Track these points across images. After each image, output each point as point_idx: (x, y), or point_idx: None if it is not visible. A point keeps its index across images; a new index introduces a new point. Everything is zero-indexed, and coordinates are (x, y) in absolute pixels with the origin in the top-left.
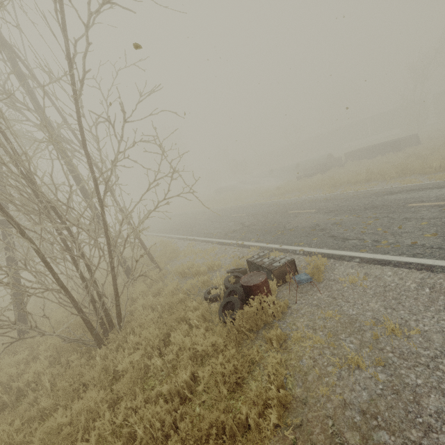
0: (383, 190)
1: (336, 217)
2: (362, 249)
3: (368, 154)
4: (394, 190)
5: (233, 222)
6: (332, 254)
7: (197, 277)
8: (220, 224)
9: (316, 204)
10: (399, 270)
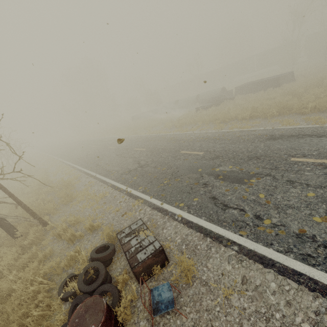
0: (265, 132)
1: (220, 167)
2: (242, 231)
3: (253, 88)
4: (275, 133)
5: (132, 159)
6: (209, 230)
7: (71, 243)
8: (121, 159)
9: (205, 143)
10: (285, 281)
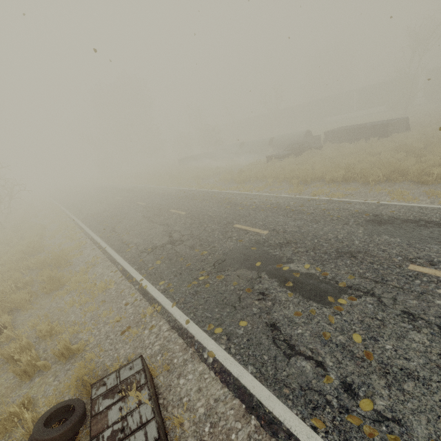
0: (366, 207)
1: (290, 265)
2: (317, 418)
3: (350, 135)
4: (382, 212)
5: (163, 228)
6: (256, 400)
7: (27, 378)
8: (148, 225)
9: (273, 216)
10: None
